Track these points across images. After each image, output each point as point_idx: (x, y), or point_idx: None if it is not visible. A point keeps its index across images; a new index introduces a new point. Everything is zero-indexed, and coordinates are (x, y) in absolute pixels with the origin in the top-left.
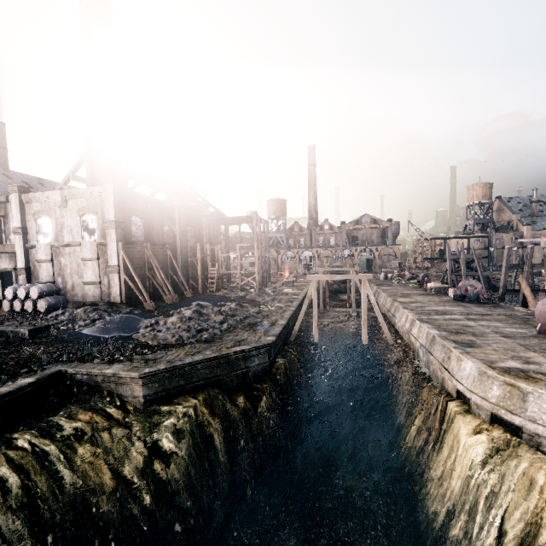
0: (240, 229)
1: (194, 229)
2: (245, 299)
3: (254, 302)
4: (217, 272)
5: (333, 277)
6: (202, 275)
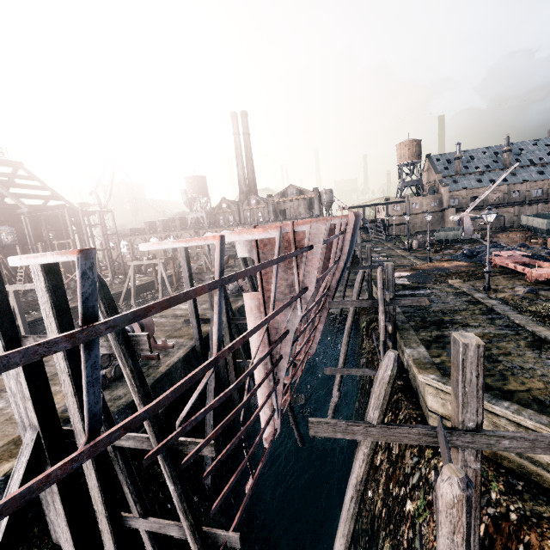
0: (88, 221)
1: (17, 227)
2: (32, 302)
3: (33, 306)
4: (25, 274)
5: (25, 287)
6: (4, 278)
